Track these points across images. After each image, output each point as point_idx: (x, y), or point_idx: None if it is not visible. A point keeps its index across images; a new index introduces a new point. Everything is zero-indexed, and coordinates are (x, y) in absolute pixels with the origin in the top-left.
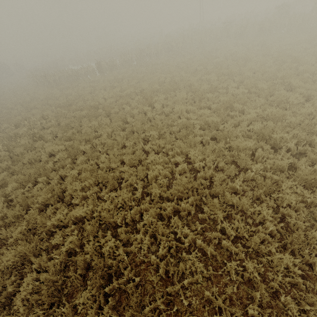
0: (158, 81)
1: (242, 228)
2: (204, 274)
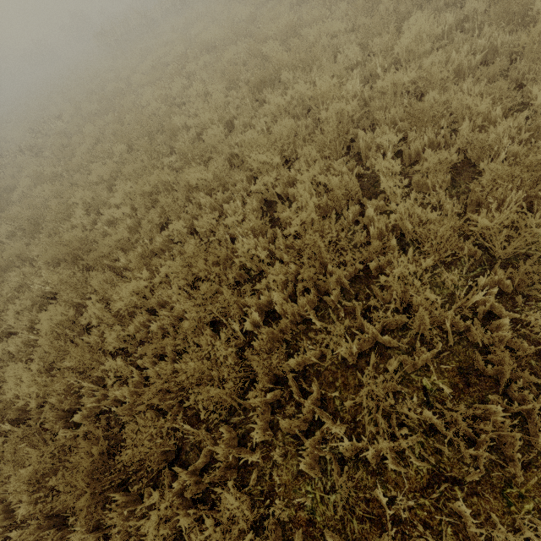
0: (230, 21)
1: (46, 327)
2: (3, 371)
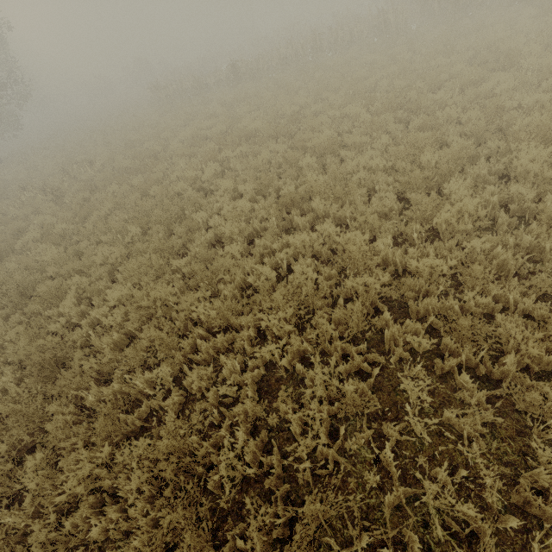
0: (274, 113)
1: None
2: None
